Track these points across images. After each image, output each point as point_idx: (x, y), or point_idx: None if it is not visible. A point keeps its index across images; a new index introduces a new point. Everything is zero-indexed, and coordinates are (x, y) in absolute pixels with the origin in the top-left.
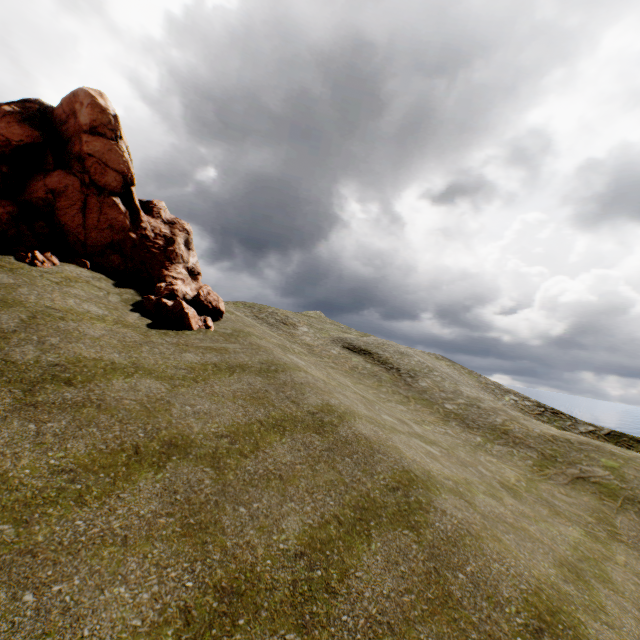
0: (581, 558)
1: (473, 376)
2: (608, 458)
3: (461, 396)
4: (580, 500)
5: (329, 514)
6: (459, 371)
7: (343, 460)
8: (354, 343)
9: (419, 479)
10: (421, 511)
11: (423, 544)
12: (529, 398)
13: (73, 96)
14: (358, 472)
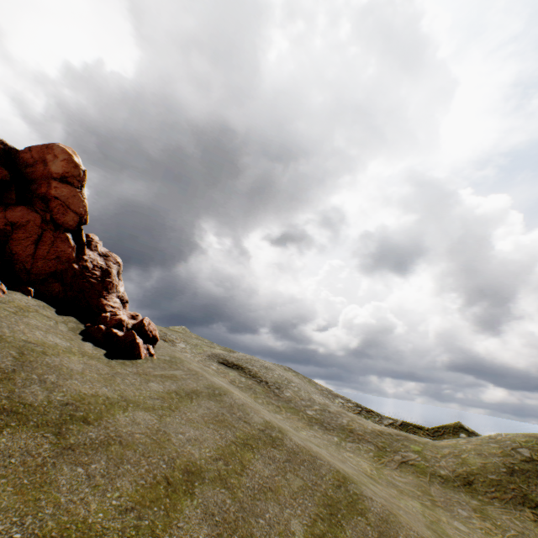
0: (430, 522)
1: (312, 384)
2: (414, 444)
3: (315, 403)
4: (408, 479)
5: (313, 513)
6: (302, 380)
7: (300, 468)
8: (227, 358)
9: (346, 476)
10: (360, 500)
11: (372, 525)
12: (351, 400)
13: (46, 147)
14: (313, 476)
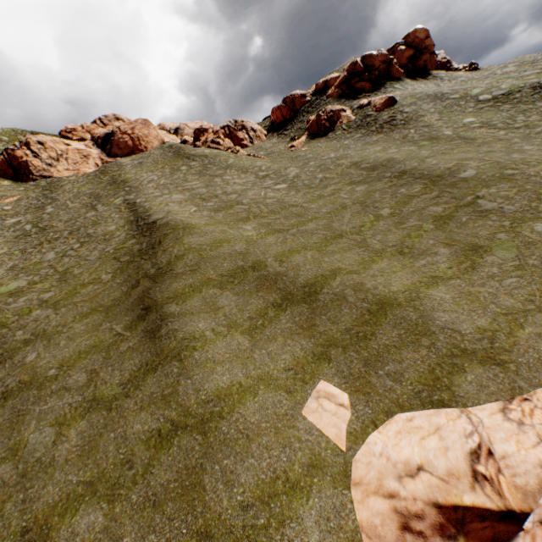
0: None
1: None
2: None
3: None
4: None
5: None
6: None
7: None
8: None
9: None
10: None
11: None
12: None
13: (413, 33)
14: None
